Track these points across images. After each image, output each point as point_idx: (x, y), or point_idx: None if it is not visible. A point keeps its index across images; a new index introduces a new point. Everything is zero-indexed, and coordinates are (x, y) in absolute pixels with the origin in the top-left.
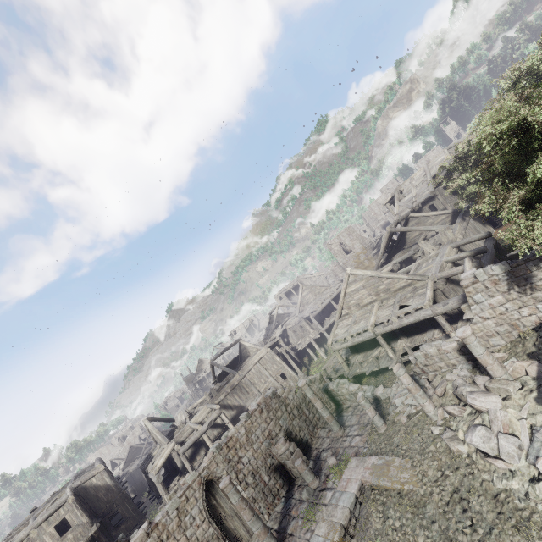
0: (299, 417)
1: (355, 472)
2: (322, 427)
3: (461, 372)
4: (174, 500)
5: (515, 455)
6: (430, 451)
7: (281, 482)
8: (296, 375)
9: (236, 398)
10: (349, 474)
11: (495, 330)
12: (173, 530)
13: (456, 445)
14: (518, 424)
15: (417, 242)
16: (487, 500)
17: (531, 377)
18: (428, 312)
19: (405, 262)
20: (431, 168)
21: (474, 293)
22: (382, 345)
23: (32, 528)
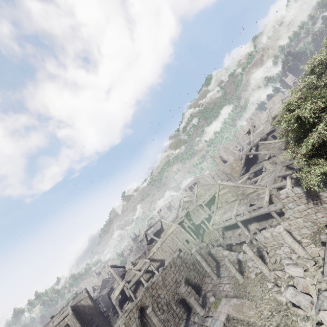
0: (193, 270)
1: (224, 308)
2: (208, 276)
3: (285, 249)
4: (123, 319)
5: (308, 307)
6: (266, 298)
7: (183, 310)
8: (195, 240)
9: (159, 255)
10: (220, 308)
11: (303, 225)
12: None
13: (279, 296)
14: (311, 288)
15: (264, 159)
16: None
17: (321, 257)
18: (266, 210)
19: (258, 170)
20: (271, 112)
21: (288, 203)
22: (241, 227)
23: None
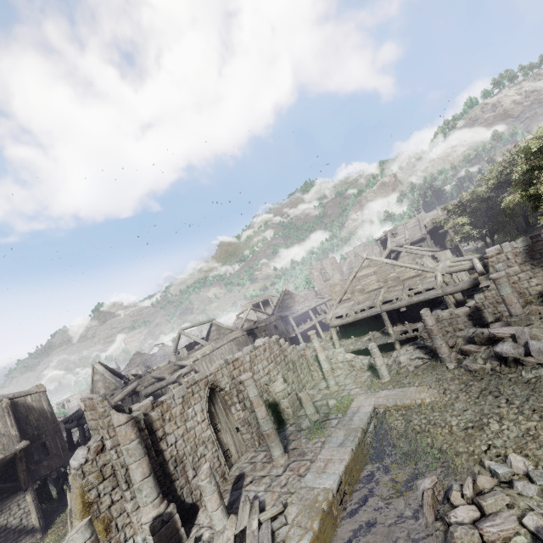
0: (293, 372)
1: (366, 401)
2: (310, 388)
3: (470, 330)
4: (182, 388)
5: None
6: (448, 378)
7: (272, 419)
8: None
9: (204, 366)
10: (359, 403)
11: None
12: (175, 415)
13: (478, 364)
14: (542, 336)
15: None
16: (519, 385)
17: None
18: (439, 292)
19: None
20: (424, 218)
21: (496, 263)
22: (385, 321)
23: None
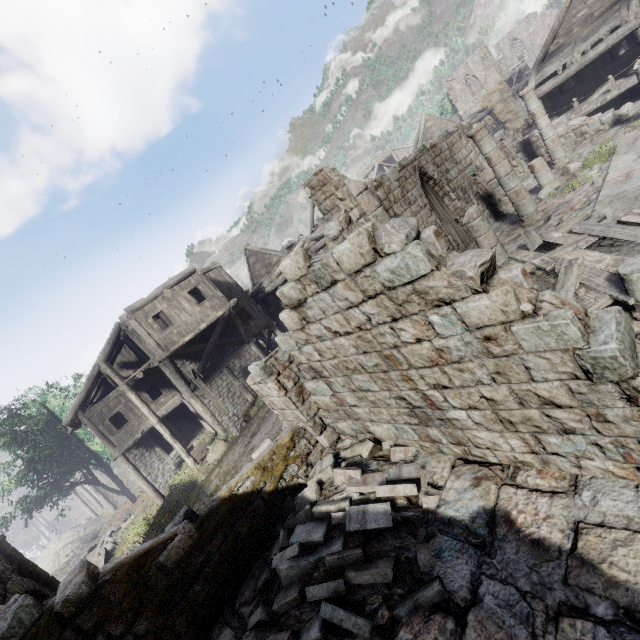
0: None
1: None
2: None
3: None
4: (394, 171)
5: None
6: None
7: (488, 212)
8: None
9: None
10: (631, 137)
11: None
12: (398, 198)
13: None
14: None
15: None
16: None
17: None
18: None
19: None
20: None
21: None
22: None
23: (164, 288)
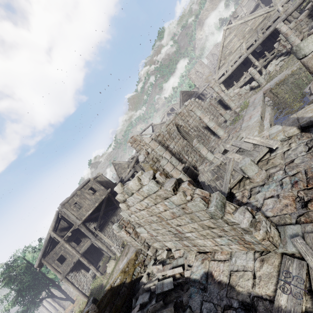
0: (209, 112)
1: (257, 95)
2: (221, 117)
3: (312, 22)
4: (164, 127)
5: None
6: None
7: (209, 133)
8: None
9: None
10: (253, 98)
11: None
12: (168, 138)
13: None
14: None
15: None
16: None
17: None
18: (283, 17)
19: None
20: None
21: None
22: (251, 59)
23: (77, 190)
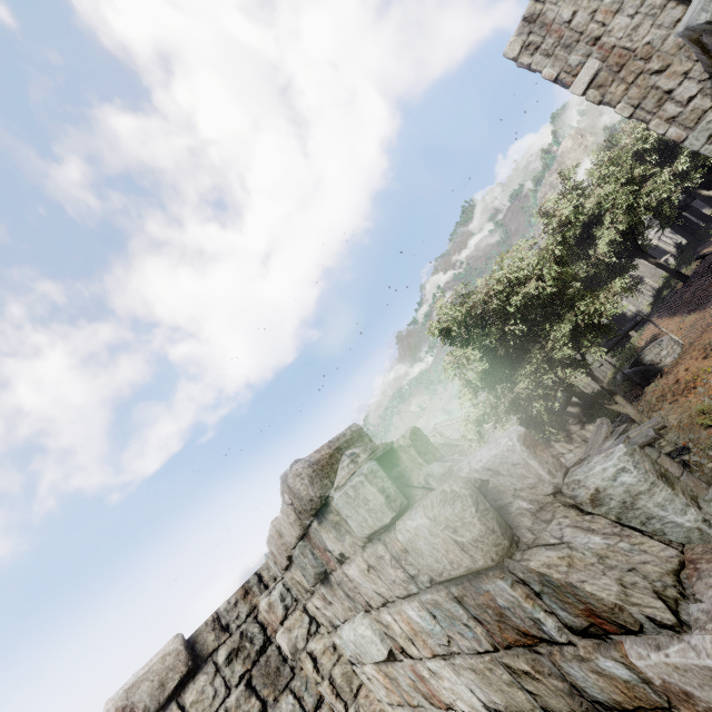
0: None
1: None
2: None
3: None
4: None
5: None
6: None
7: None
8: None
9: None
10: None
11: None
12: None
13: None
14: None
15: None
16: None
17: None
18: None
19: None
20: None
21: None
22: None
23: None
